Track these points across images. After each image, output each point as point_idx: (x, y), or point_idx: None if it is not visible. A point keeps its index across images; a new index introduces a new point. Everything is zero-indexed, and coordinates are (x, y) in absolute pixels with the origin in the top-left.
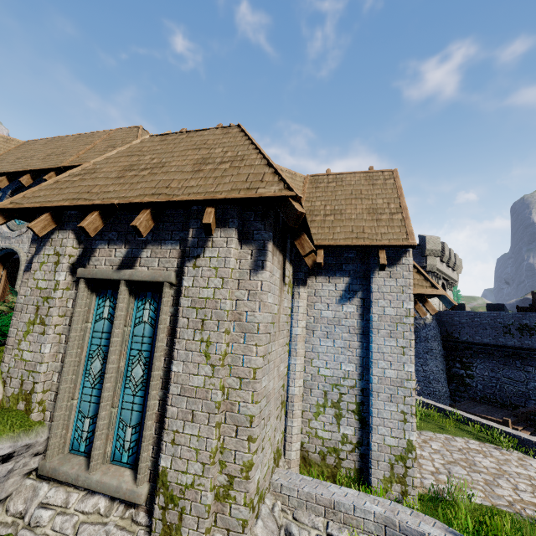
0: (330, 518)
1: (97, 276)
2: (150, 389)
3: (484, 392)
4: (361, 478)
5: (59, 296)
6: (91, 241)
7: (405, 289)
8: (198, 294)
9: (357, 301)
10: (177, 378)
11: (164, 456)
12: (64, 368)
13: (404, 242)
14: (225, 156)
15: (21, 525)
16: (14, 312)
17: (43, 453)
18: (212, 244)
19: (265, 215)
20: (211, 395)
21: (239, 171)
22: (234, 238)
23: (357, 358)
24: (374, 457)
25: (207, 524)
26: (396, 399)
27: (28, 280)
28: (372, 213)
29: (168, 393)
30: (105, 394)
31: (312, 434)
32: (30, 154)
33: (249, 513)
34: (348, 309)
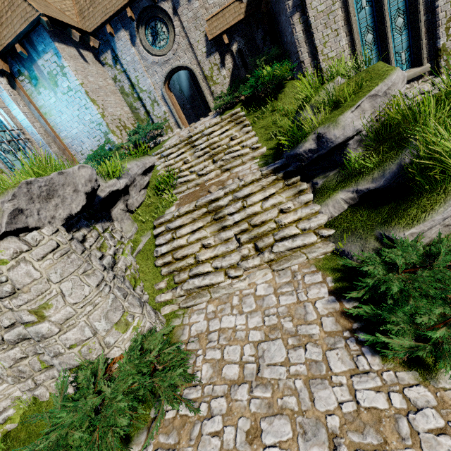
0: None
1: None
2: (421, 17)
3: None
4: None
5: (337, 8)
6: None
7: None
8: None
9: None
10: None
11: (442, 39)
12: (357, 46)
13: None
14: None
15: None
16: (299, 46)
17: None
18: None
19: None
20: None
21: None
22: None
23: None
24: None
25: None
26: None
27: (308, 13)
28: None
29: (437, 8)
30: (390, 41)
31: None
32: None
33: None
34: None
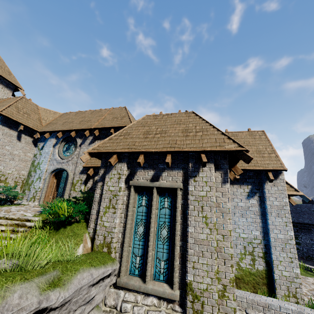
0: (266, 313)
1: (141, 185)
2: (176, 241)
3: (308, 253)
4: (270, 295)
5: (121, 194)
6: (134, 168)
7: (283, 192)
8: (198, 194)
9: (256, 197)
10: (192, 235)
11: (189, 275)
12: (127, 230)
13: (281, 168)
14: (196, 128)
15: (115, 312)
16: (94, 202)
17: (116, 275)
18: (202, 171)
19: (225, 157)
20: (211, 243)
21: (208, 136)
22: (213, 168)
23: (260, 228)
24: (277, 282)
25: (217, 310)
26: (286, 250)
27: (104, 186)
28: (258, 153)
29: (187, 242)
30: (150, 244)
31: (239, 270)
32: (70, 120)
33: (236, 305)
34: (252, 202)
